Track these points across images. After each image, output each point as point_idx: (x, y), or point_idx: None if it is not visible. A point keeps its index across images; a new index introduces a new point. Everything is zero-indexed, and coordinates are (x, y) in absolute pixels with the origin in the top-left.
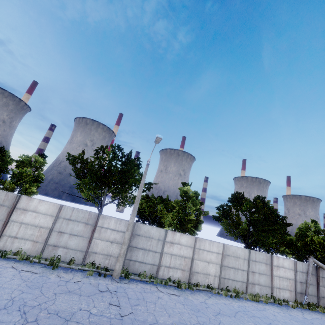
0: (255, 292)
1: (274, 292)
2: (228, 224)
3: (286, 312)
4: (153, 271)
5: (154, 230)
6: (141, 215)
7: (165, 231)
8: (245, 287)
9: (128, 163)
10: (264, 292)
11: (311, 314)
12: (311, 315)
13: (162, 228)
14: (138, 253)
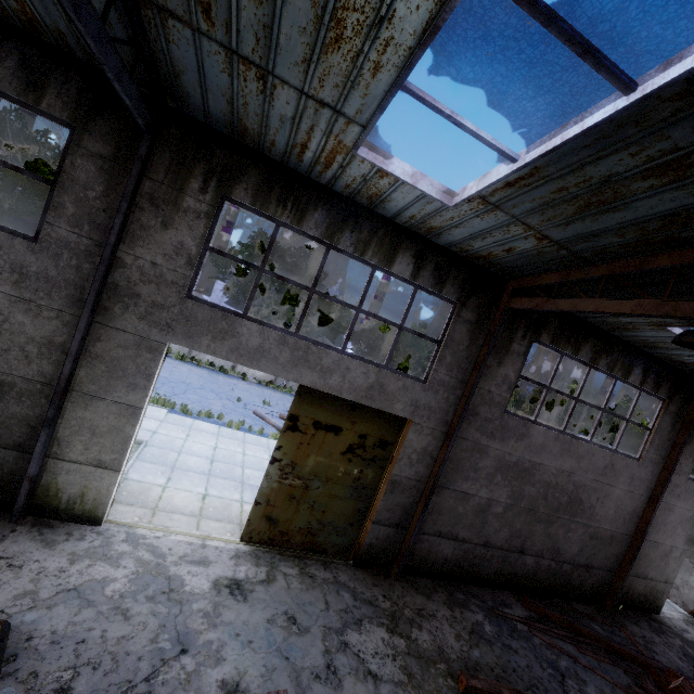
0: (204, 359)
1: (239, 366)
2: (237, 283)
3: (213, 375)
4: None
5: None
6: None
7: None
8: (188, 350)
9: (4, 134)
10: (221, 363)
11: (264, 389)
12: (259, 389)
13: None
14: None
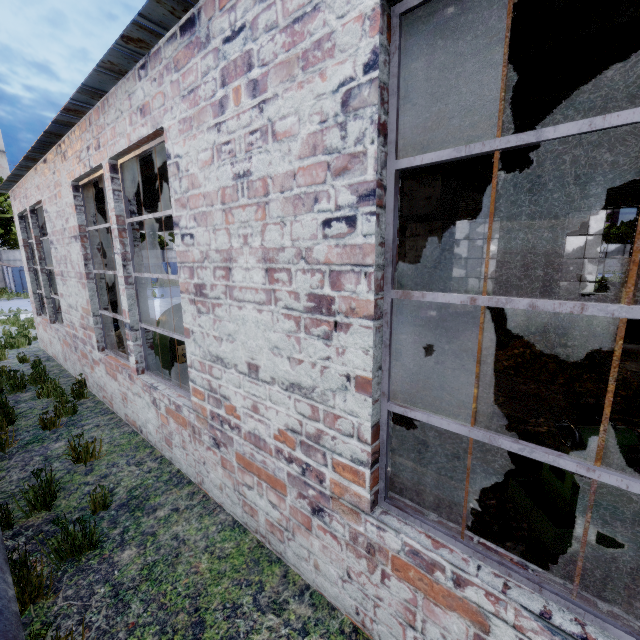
0: None
1: None
2: None
3: None
4: (617, 270)
5: (613, 247)
6: (608, 241)
7: (624, 245)
8: None
9: None
10: None
11: None
12: None
13: (620, 244)
14: (602, 262)
